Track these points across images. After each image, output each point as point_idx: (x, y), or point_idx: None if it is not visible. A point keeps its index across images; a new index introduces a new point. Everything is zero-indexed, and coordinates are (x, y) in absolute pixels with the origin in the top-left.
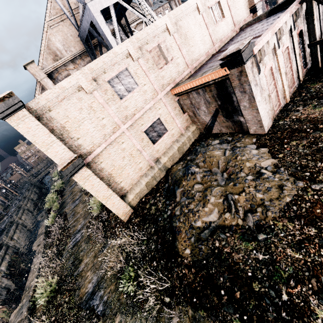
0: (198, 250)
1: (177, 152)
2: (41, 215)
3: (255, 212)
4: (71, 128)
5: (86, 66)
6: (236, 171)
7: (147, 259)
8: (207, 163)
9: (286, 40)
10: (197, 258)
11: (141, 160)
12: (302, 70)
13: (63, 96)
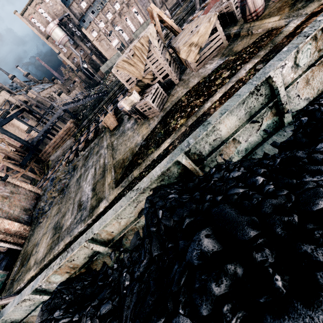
0: None
1: None
2: None
3: None
4: None
5: None
6: None
7: None
8: None
9: None
10: None
11: None
12: None
13: None
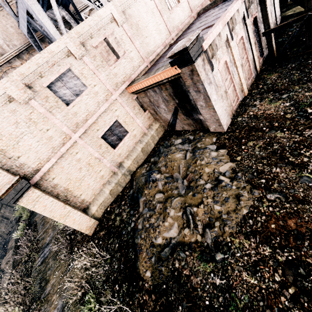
0: (158, 273)
1: (141, 154)
2: (11, 225)
3: (213, 226)
4: (8, 146)
5: (13, 72)
6: (196, 178)
7: (110, 282)
8: (169, 167)
9: (240, 29)
10: (157, 281)
11: (101, 168)
12: (259, 59)
13: None
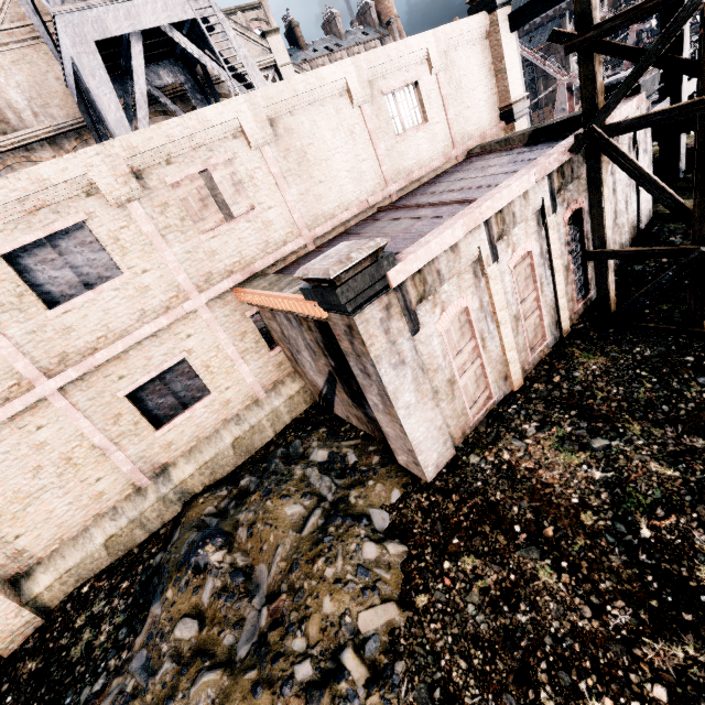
0: None
1: (230, 451)
2: None
3: None
4: None
5: None
6: (292, 618)
7: None
8: (255, 538)
9: (526, 235)
10: None
11: (103, 472)
12: (573, 304)
13: None
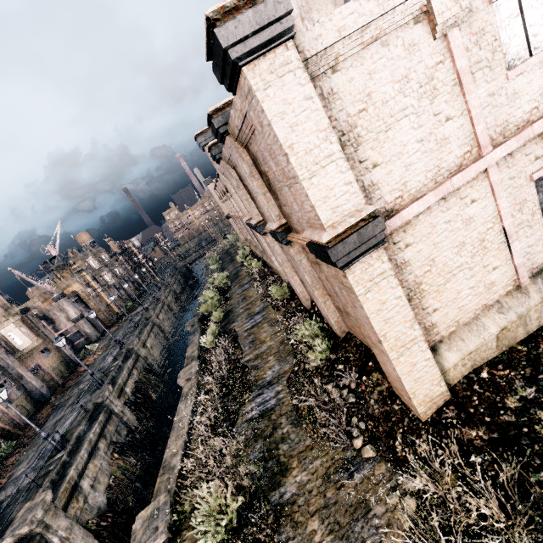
0: None
1: None
2: (192, 322)
3: None
4: (368, 132)
5: None
6: None
7: None
8: None
9: None
10: None
11: (499, 261)
12: None
13: (377, 31)
